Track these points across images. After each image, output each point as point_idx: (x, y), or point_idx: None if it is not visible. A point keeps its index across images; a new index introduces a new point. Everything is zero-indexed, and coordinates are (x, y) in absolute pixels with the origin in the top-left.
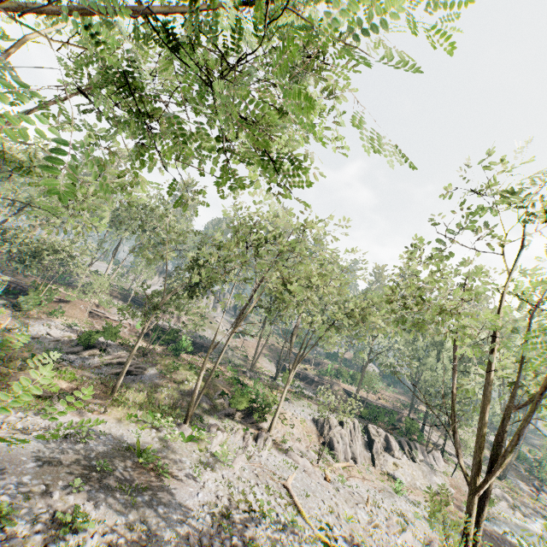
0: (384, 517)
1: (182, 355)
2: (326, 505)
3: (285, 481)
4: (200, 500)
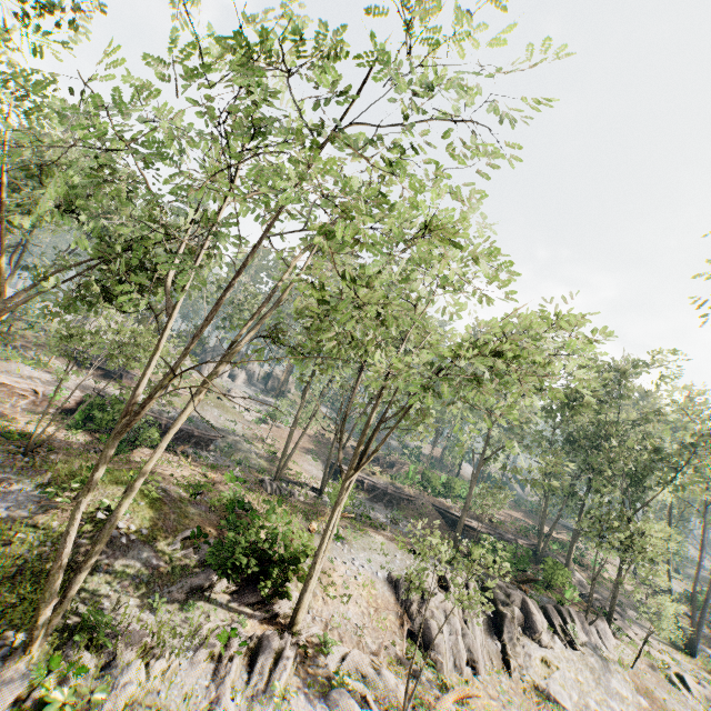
0: None
1: (135, 452)
2: None
3: None
4: None
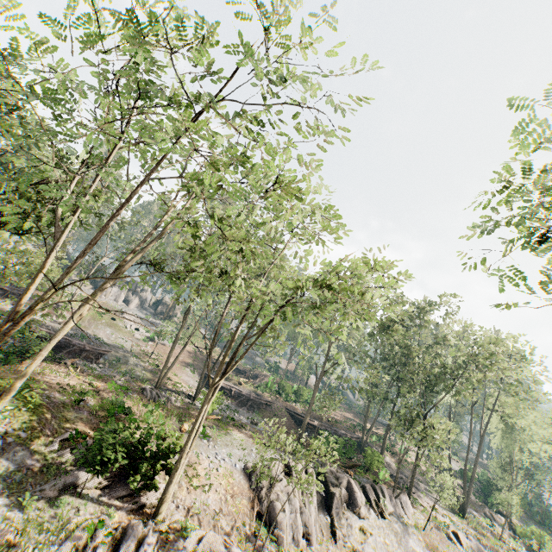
0: None
1: (25, 363)
2: None
3: None
4: None
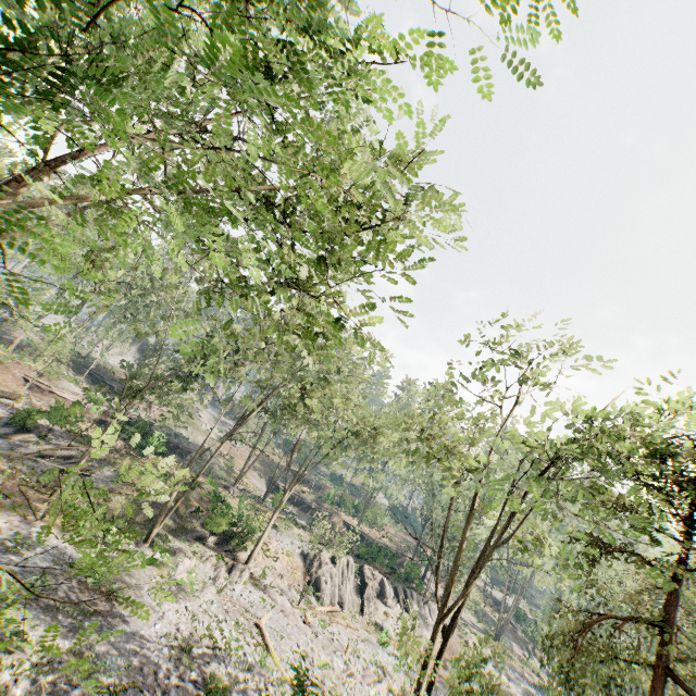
0: (361, 667)
1: (149, 456)
2: (301, 649)
3: (259, 620)
4: (158, 631)
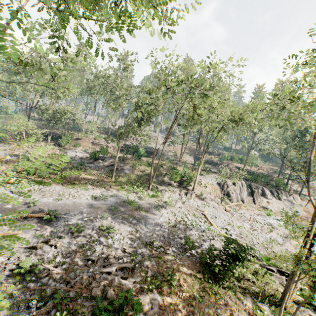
0: (259, 226)
1: (142, 158)
2: (226, 222)
3: (203, 212)
4: (161, 221)
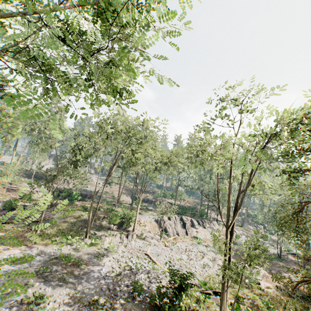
0: (194, 255)
1: (75, 203)
2: (167, 257)
3: (146, 252)
4: (104, 271)
